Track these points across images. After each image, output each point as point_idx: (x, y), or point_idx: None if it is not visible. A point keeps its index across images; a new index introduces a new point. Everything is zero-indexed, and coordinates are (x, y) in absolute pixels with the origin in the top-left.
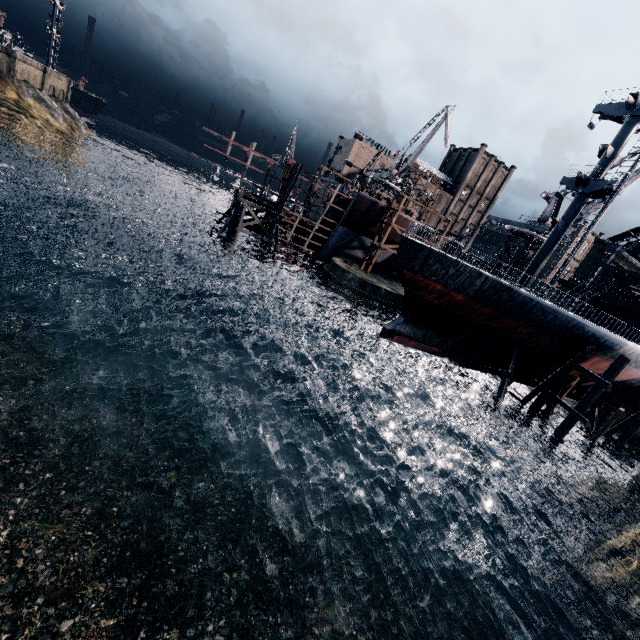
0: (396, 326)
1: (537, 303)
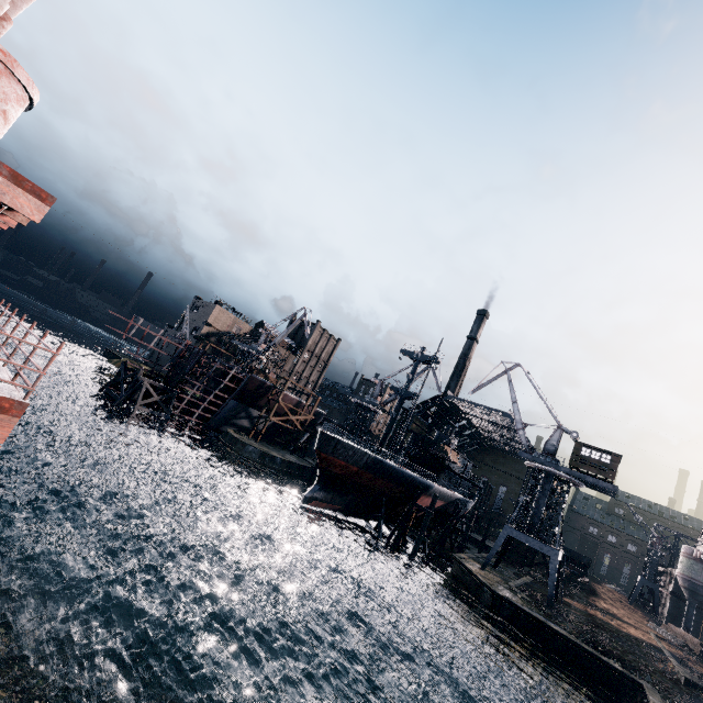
0: (314, 493)
1: (395, 468)
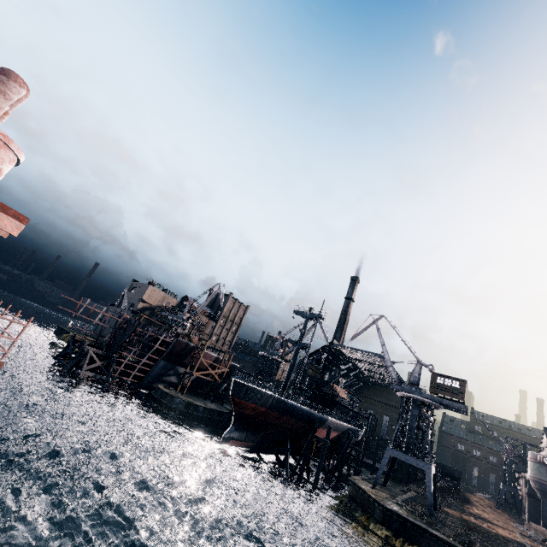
0: (231, 434)
1: (295, 406)
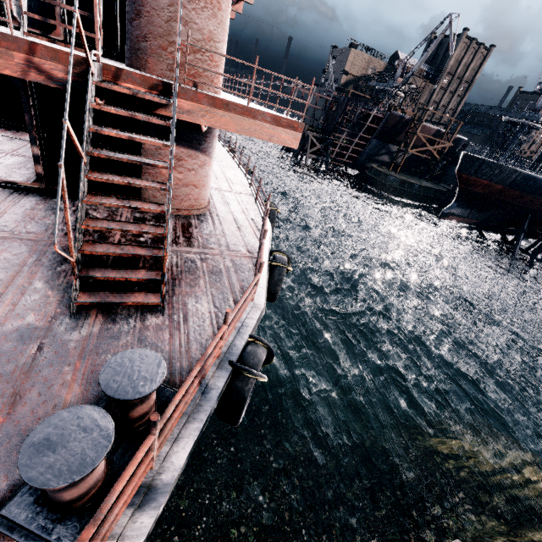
0: (451, 210)
1: None
